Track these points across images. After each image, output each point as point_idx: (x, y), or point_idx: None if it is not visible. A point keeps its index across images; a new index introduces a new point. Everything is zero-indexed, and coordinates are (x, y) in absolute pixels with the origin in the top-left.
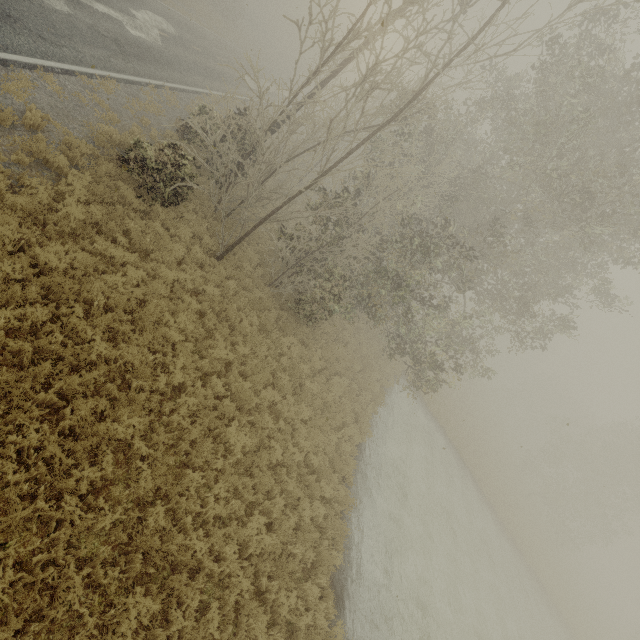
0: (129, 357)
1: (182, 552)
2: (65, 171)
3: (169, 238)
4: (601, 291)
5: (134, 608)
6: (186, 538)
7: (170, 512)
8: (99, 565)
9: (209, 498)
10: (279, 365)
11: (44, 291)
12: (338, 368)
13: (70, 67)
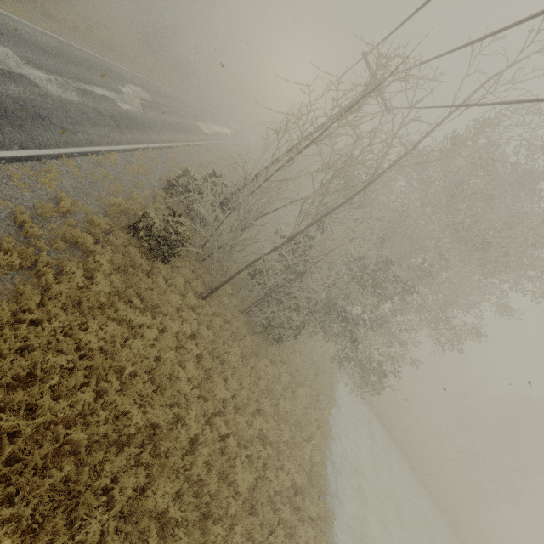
0: (155, 419)
1: None
2: (91, 248)
3: (168, 289)
4: (500, 307)
5: None
6: None
7: None
8: None
9: None
10: (260, 390)
11: (86, 370)
12: (299, 378)
13: (84, 149)
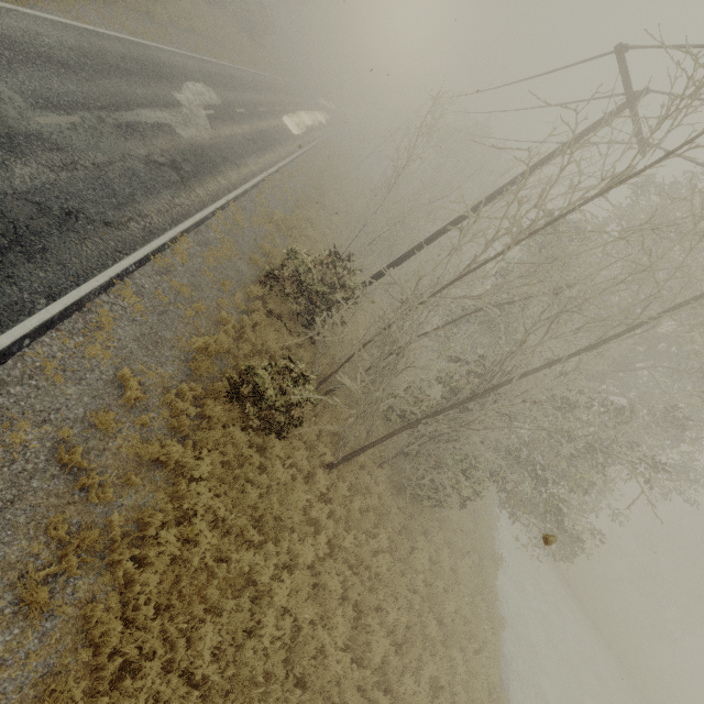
0: None
1: None
2: (178, 459)
3: (290, 478)
4: None
5: None
6: None
7: None
8: None
9: None
10: (419, 600)
11: None
12: (457, 543)
13: (142, 252)
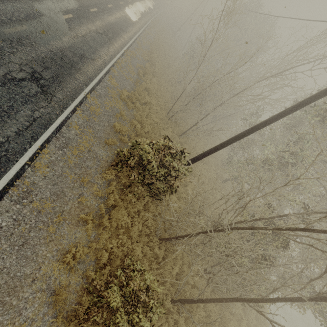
0: None
1: None
2: None
3: None
4: None
5: None
6: None
7: None
8: None
9: None
10: None
11: None
12: None
13: None
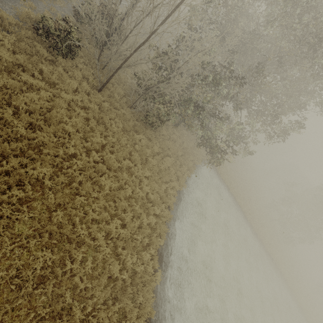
0: (42, 138)
1: (71, 234)
2: None
3: (68, 77)
4: (321, 106)
5: (41, 257)
6: (76, 228)
7: (67, 216)
8: (24, 237)
9: (89, 210)
10: (133, 149)
11: None
12: (169, 153)
13: None
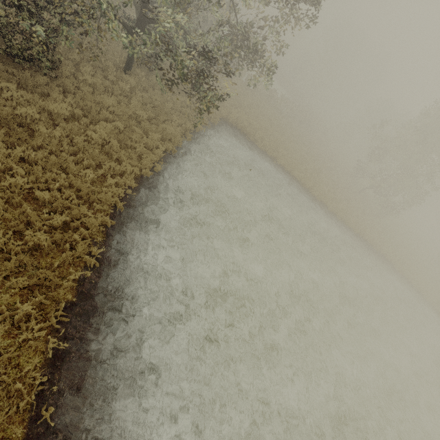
0: None
1: None
2: None
3: None
4: None
5: None
6: None
7: None
8: None
9: None
10: None
11: None
12: (109, 116)
13: None
